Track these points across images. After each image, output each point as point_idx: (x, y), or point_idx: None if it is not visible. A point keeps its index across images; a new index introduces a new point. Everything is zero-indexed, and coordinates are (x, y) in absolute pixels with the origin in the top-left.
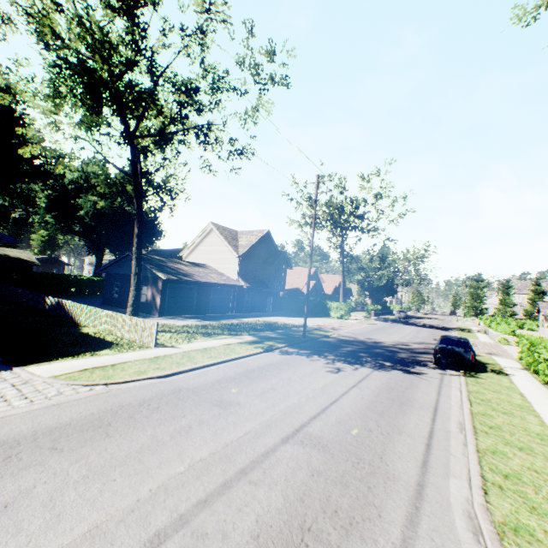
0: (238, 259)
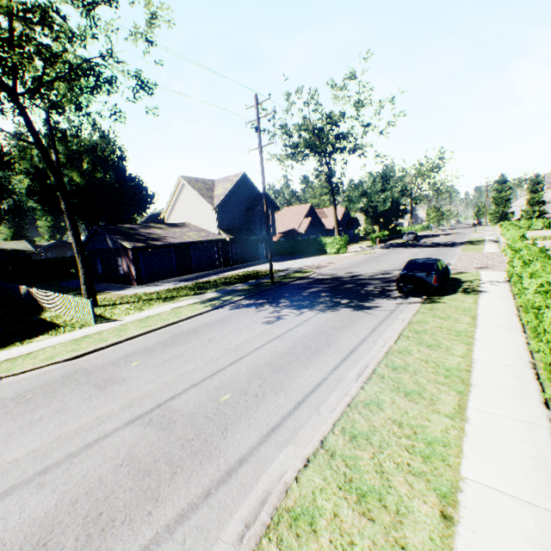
0: (214, 211)
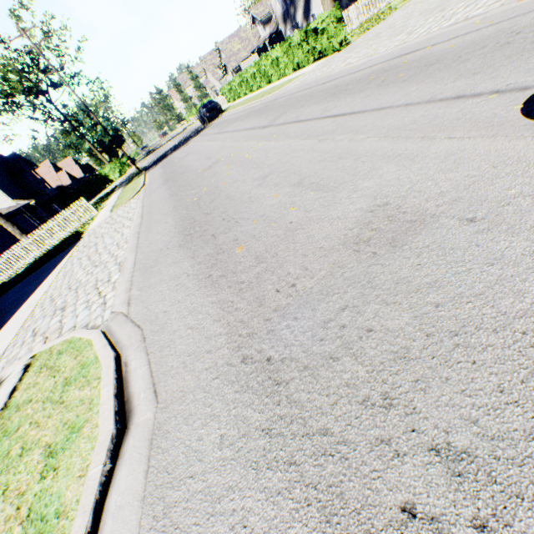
0: None
